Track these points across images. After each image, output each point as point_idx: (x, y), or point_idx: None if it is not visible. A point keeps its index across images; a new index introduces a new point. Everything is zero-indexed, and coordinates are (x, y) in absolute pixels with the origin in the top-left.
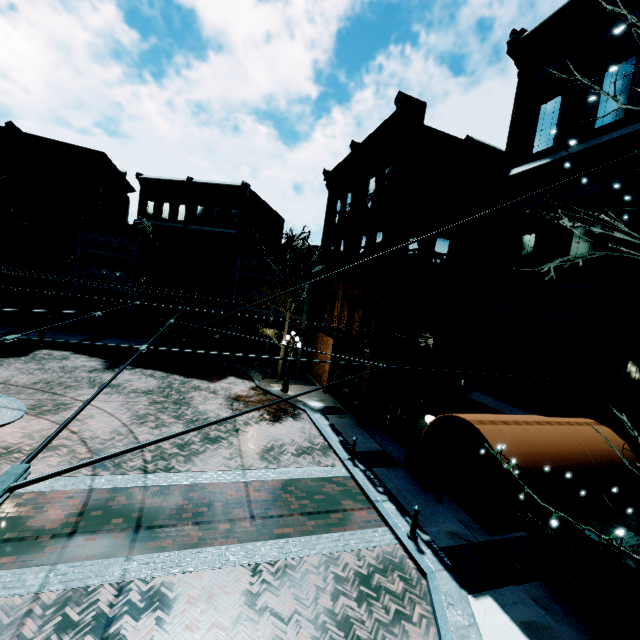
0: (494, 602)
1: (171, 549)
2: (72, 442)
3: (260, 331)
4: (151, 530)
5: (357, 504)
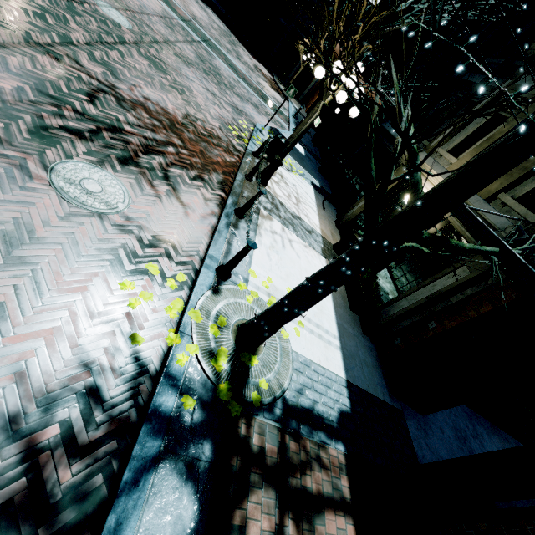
0: (303, 149)
1: (215, 54)
2: (185, 4)
3: (297, 45)
4: (210, 46)
5: (283, 117)
